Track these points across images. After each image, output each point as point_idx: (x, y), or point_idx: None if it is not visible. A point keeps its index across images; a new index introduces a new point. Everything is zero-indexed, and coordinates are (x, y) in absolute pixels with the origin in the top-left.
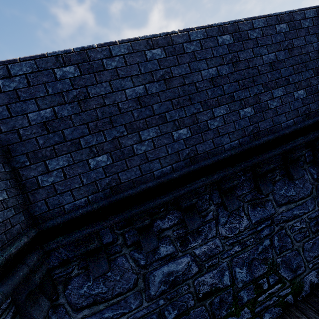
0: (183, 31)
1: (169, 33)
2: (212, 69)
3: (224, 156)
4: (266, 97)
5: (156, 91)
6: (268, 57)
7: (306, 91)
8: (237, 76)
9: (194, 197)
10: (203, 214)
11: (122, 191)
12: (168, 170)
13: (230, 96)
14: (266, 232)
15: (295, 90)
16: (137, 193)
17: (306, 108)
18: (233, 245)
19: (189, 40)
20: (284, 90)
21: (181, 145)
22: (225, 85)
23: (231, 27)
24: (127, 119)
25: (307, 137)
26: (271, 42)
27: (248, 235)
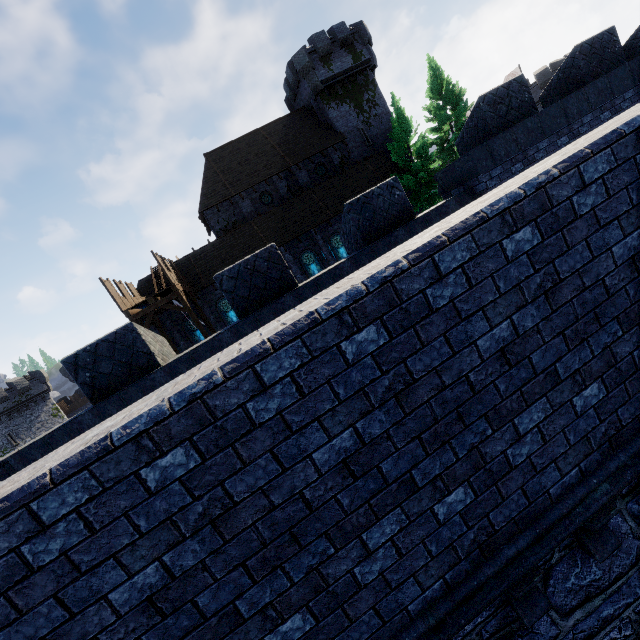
0: (238, 370)
1: (196, 393)
2: (340, 437)
3: None
4: (502, 443)
5: (197, 559)
6: (492, 338)
7: (605, 383)
8: (413, 425)
9: None
10: None
11: None
12: None
13: (402, 484)
14: None
15: (577, 392)
16: None
17: (609, 424)
18: None
19: (260, 388)
20: (548, 405)
21: None
22: (385, 461)
23: (376, 299)
24: None
25: (619, 481)
26: (497, 292)
27: None
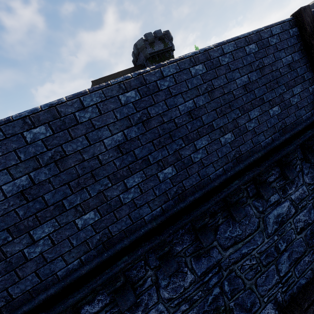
0: (73, 98)
1: (53, 104)
2: (117, 135)
3: (143, 231)
4: (189, 151)
5: (46, 177)
6: (185, 106)
7: (234, 134)
8: (149, 136)
9: (118, 280)
10: (139, 283)
11: (17, 307)
12: (75, 265)
13: (144, 161)
14: (214, 280)
15: (222, 135)
16: (36, 306)
17: (236, 151)
18: (179, 305)
19: (82, 107)
20: (209, 138)
21: (89, 232)
22: (136, 149)
23: (135, 80)
24: (10, 221)
25: (242, 180)
26: (187, 88)
27: (195, 289)
